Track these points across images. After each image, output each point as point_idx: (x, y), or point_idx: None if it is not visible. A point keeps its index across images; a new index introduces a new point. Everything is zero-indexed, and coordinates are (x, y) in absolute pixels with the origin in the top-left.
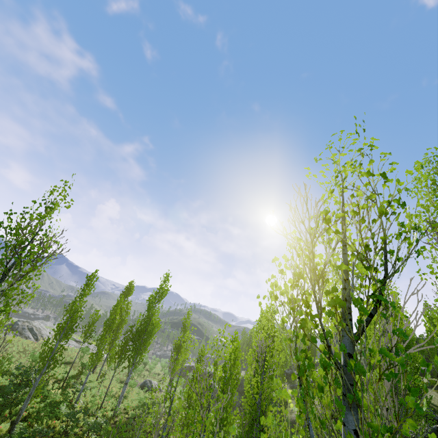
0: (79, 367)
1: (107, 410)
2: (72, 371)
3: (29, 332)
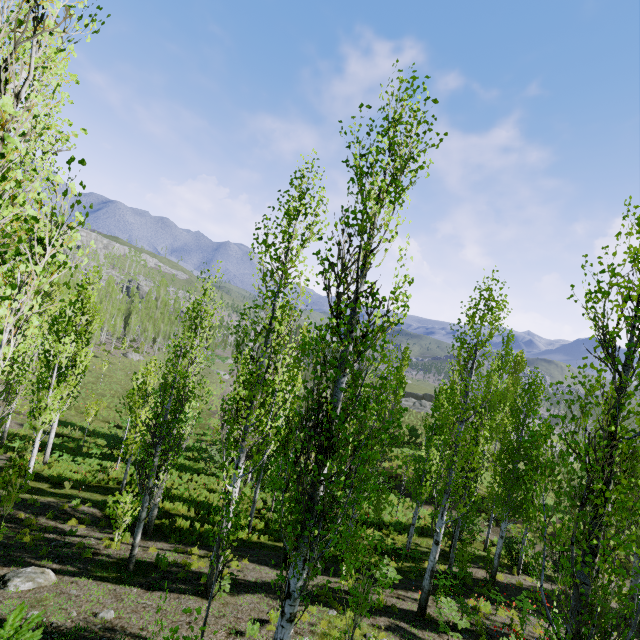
0: None
1: None
2: None
3: None
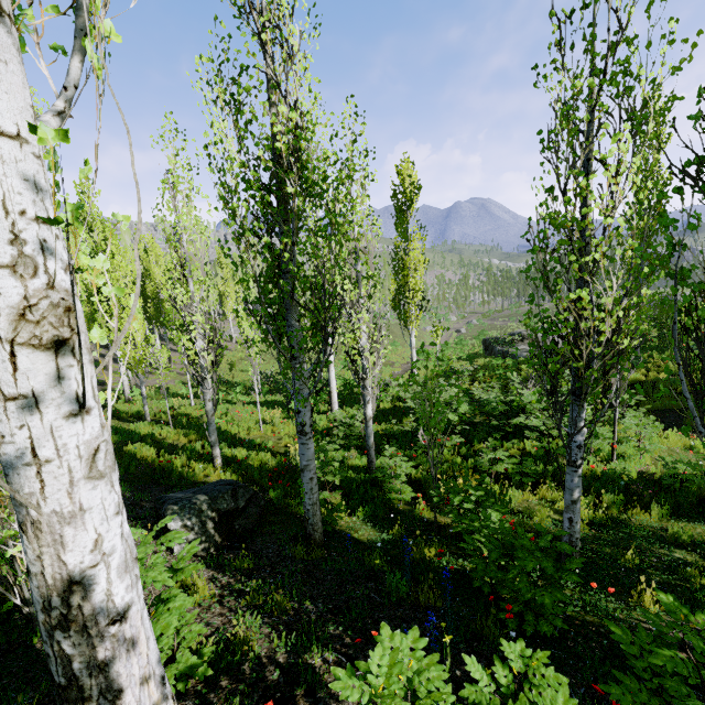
0: None
1: None
2: None
3: None
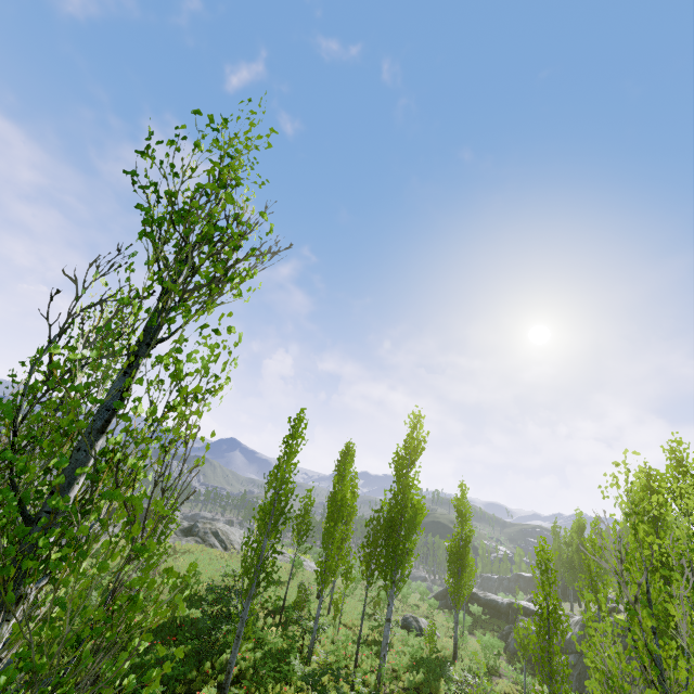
0: (298, 589)
1: (365, 670)
2: (287, 598)
3: (214, 538)
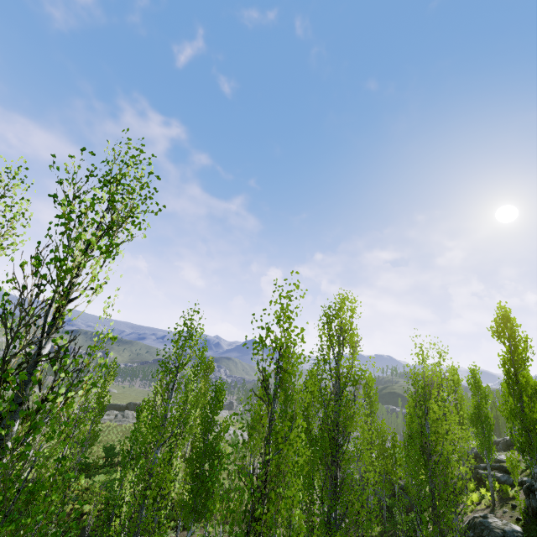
0: None
1: None
2: None
3: None
